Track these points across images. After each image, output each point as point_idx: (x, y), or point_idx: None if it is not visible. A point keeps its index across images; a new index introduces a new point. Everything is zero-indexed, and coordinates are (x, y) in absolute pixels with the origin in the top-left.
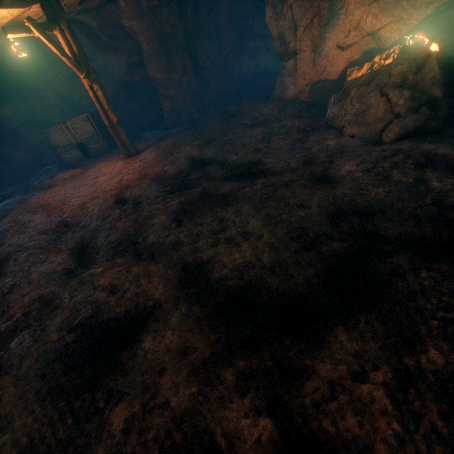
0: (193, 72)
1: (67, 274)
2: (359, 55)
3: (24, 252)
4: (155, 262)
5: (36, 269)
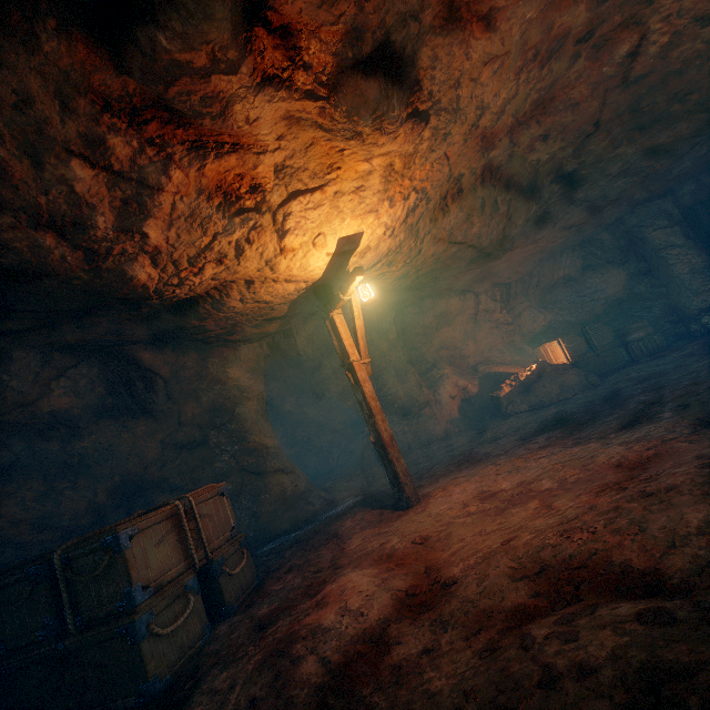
0: None
1: None
2: (459, 403)
3: None
4: None
5: None
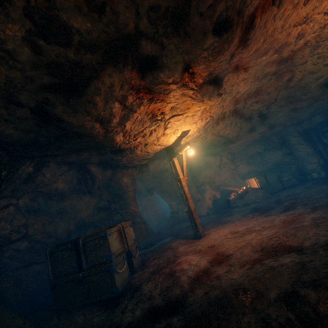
0: None
1: None
2: (212, 201)
3: None
4: None
5: None
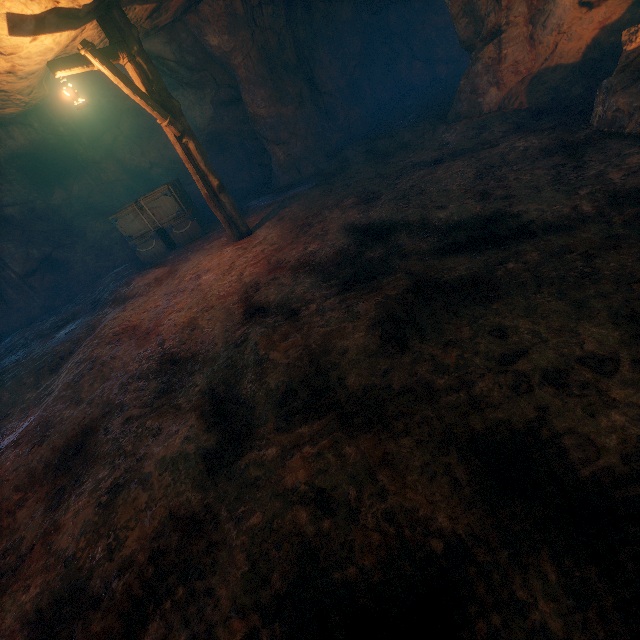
0: (311, 100)
1: (208, 461)
2: (621, 12)
3: (117, 416)
4: (391, 432)
5: (147, 450)
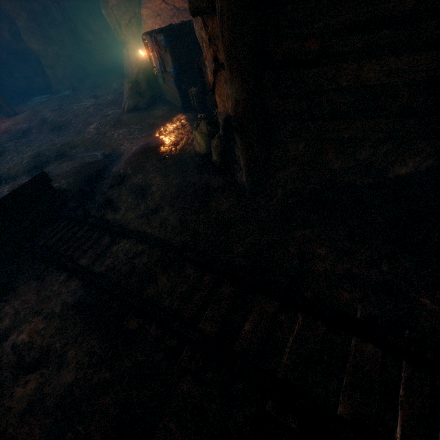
0: (74, 45)
1: None
2: None
3: None
4: None
5: None
